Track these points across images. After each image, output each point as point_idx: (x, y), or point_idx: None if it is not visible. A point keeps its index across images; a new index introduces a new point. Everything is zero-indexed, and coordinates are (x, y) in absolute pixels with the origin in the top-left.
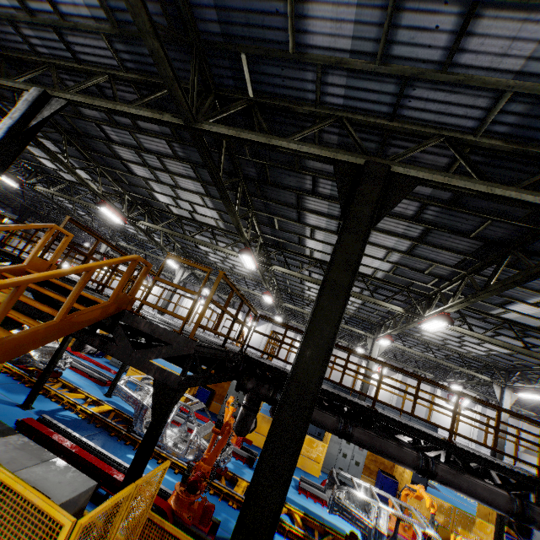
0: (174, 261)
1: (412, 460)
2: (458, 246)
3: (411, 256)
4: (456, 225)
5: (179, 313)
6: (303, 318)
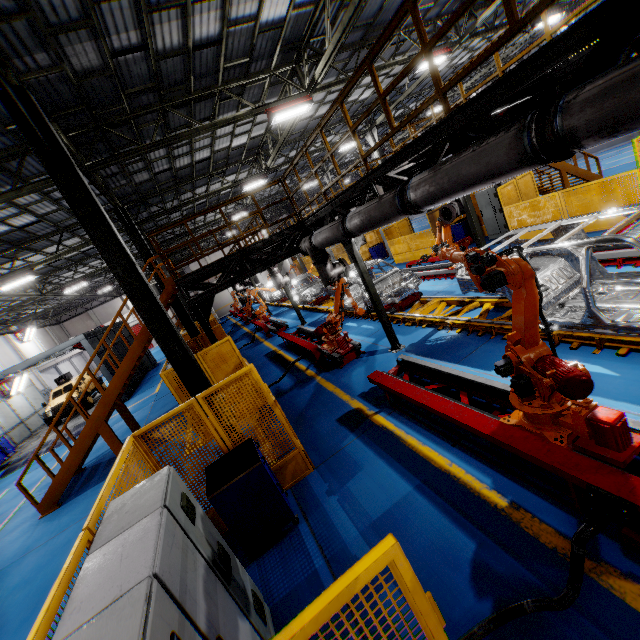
0: (345, 143)
1: (389, 207)
2: None
3: None
4: None
5: None
6: None
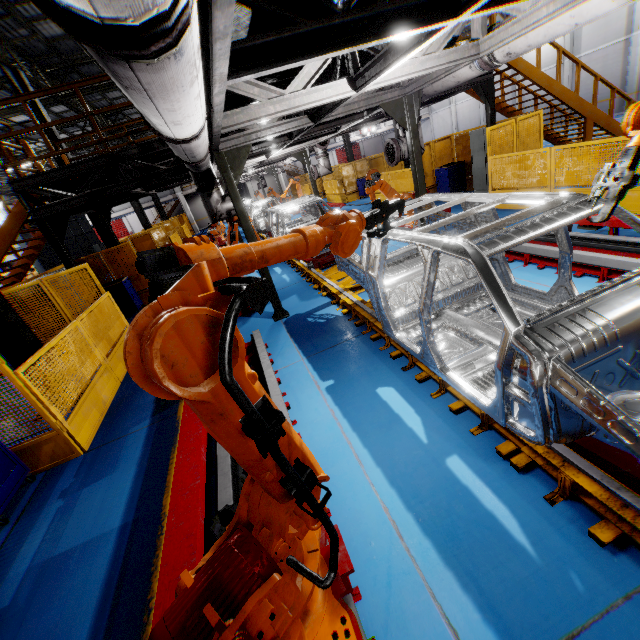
0: None
1: None
2: None
3: None
4: None
5: None
6: None
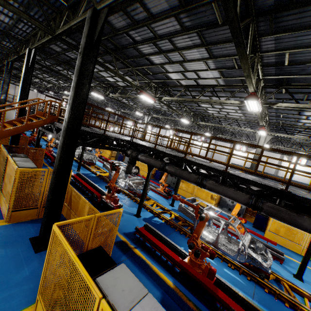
0: (139, 112)
1: (193, 179)
2: (227, 36)
3: (215, 59)
4: (206, 20)
5: (164, 142)
6: (229, 132)
